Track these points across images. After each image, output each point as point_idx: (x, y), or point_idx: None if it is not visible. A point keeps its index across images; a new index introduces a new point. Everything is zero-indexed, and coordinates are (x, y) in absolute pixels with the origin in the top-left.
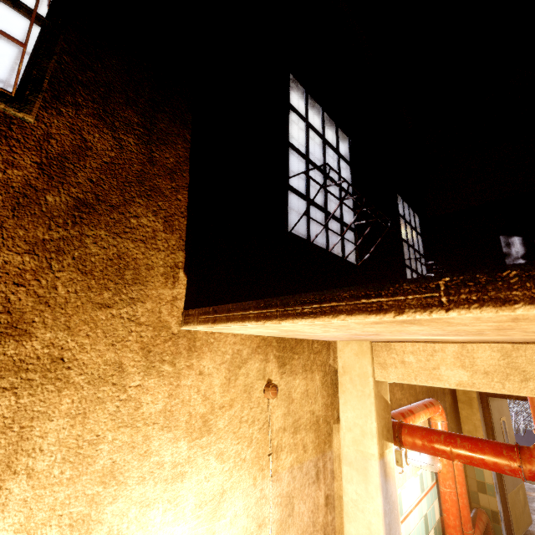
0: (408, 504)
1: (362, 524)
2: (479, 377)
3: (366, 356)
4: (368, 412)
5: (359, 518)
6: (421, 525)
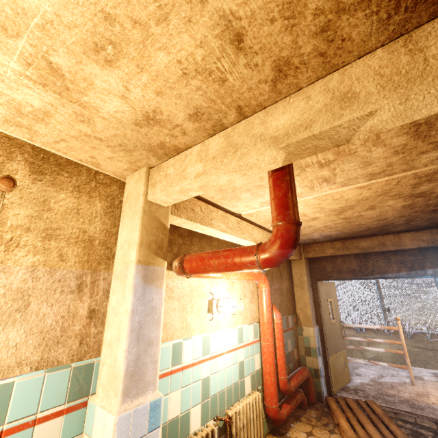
0: (218, 347)
1: (115, 327)
2: (209, 163)
3: (142, 180)
4: (135, 226)
5: (115, 322)
6: (235, 369)
